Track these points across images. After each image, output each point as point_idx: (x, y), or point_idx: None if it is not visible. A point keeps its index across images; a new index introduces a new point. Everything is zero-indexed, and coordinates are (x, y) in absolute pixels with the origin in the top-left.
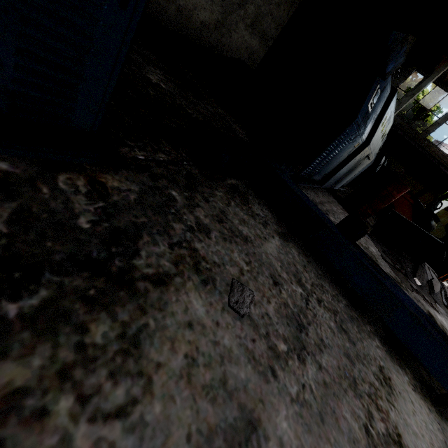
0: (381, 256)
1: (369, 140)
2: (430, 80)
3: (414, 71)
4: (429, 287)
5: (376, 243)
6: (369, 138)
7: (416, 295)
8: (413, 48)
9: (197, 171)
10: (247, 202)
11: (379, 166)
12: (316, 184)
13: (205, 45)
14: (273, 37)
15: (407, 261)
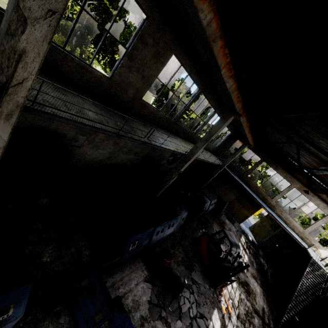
0: (148, 301)
1: (149, 243)
2: (240, 152)
3: (237, 139)
4: (180, 309)
5: (154, 289)
6: (149, 243)
7: (157, 322)
8: (234, 129)
9: (41, 315)
10: (58, 318)
11: (204, 209)
12: (129, 261)
13: (102, 164)
14: (141, 152)
15: (169, 297)
